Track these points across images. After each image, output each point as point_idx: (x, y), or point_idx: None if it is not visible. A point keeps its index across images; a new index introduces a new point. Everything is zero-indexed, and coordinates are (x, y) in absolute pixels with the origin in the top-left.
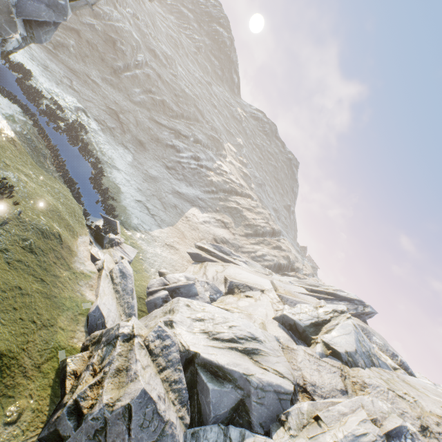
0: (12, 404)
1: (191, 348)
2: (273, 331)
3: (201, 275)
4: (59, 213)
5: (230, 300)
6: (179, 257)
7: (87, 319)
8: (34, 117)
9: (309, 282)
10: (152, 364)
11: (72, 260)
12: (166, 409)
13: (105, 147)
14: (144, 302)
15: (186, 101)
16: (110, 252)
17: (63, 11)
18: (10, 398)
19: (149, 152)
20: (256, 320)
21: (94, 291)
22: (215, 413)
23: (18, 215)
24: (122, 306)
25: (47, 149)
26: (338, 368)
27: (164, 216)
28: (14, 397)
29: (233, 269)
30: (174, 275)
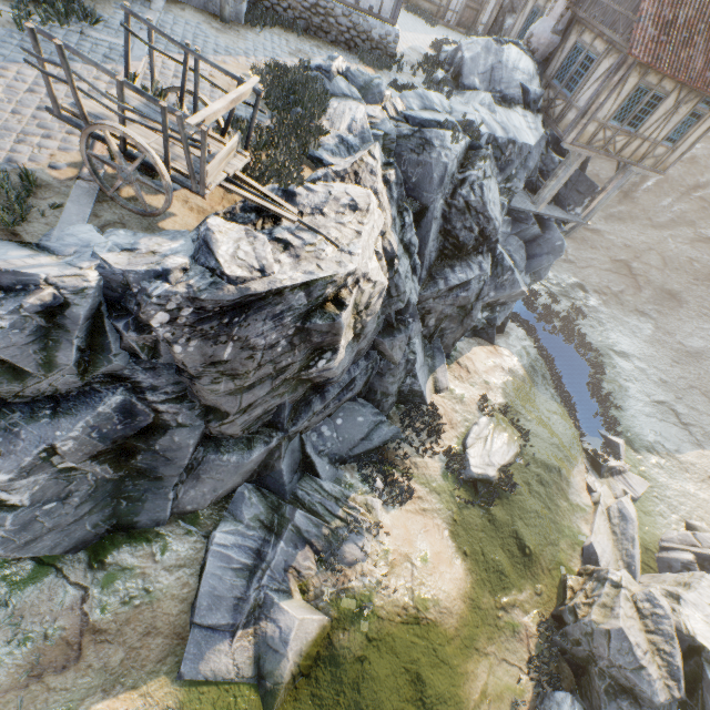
0: (537, 584)
1: (698, 637)
2: None
3: None
4: (558, 445)
5: None
6: None
7: (581, 550)
8: (533, 335)
9: None
10: (637, 620)
11: (568, 491)
12: (643, 658)
13: (607, 327)
14: (652, 556)
15: None
16: (609, 482)
17: (559, 249)
18: (536, 579)
19: (688, 307)
20: None
21: (588, 525)
22: None
23: (533, 455)
24: (619, 550)
25: (544, 366)
26: None
27: None
28: (538, 580)
29: None
30: None
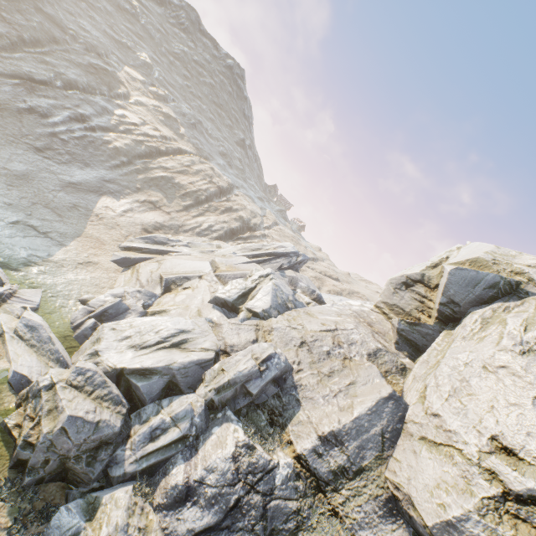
0: None
1: (118, 366)
2: (208, 314)
3: (134, 283)
4: None
5: (167, 300)
6: (103, 271)
7: (10, 384)
8: None
9: (253, 247)
10: (80, 394)
11: None
12: (96, 416)
13: None
14: (73, 338)
15: (16, 3)
16: (6, 309)
17: None
18: None
19: None
20: (193, 310)
21: (5, 359)
22: (150, 397)
23: None
24: (45, 355)
25: None
26: (255, 325)
27: (63, 228)
28: None
29: (169, 263)
30: (98, 298)
